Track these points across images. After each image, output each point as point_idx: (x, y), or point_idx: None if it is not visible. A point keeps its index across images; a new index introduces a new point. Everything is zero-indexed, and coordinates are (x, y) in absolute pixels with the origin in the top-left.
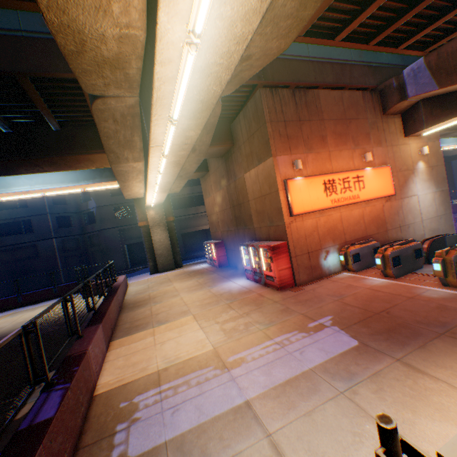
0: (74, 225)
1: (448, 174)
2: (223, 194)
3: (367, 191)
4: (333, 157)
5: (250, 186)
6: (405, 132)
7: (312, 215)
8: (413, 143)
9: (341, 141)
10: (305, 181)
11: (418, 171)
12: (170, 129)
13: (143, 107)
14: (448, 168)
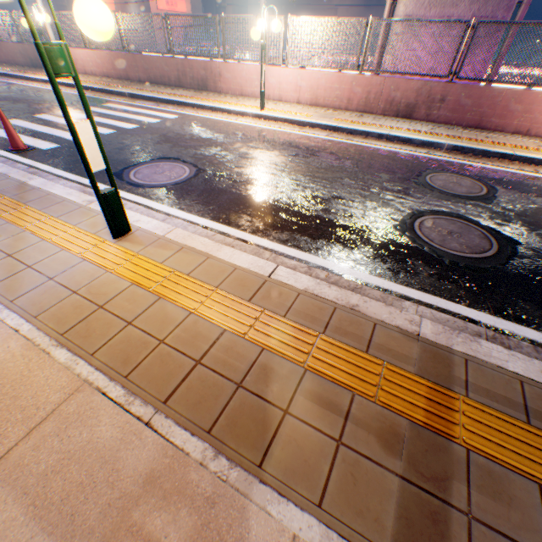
0: None
1: None
2: None
3: None
4: None
5: None
6: None
7: None
8: None
9: None
10: None
11: None
12: None
13: None
14: None
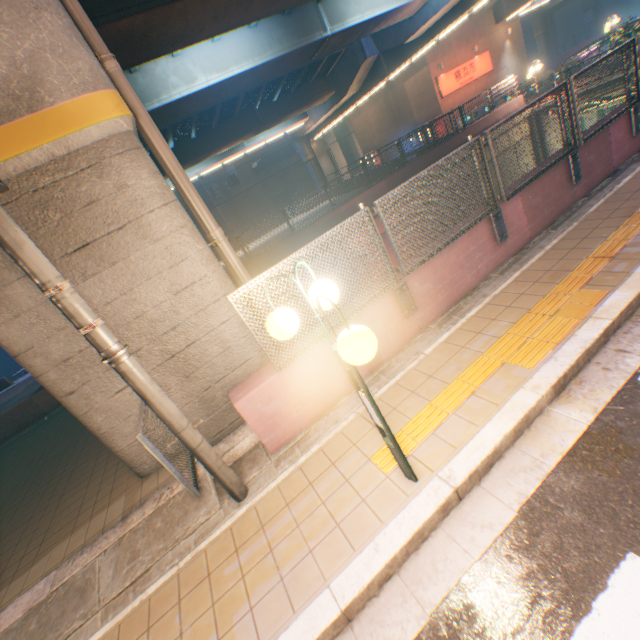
0: (219, 194)
1: (550, 32)
2: (379, 108)
3: (477, 74)
4: (456, 57)
5: (409, 92)
6: (495, 23)
7: (450, 97)
8: (501, 29)
9: (459, 44)
10: (445, 77)
11: (505, 50)
12: (403, 67)
13: (389, 59)
14: (550, 24)
